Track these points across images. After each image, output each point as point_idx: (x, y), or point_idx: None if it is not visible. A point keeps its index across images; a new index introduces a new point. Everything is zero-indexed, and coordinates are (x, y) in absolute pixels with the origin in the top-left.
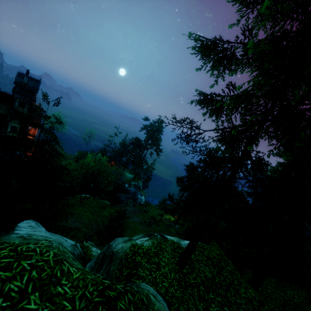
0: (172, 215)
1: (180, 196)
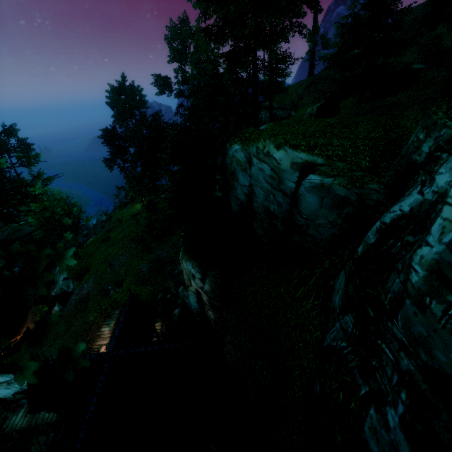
0: (139, 202)
1: (126, 178)
